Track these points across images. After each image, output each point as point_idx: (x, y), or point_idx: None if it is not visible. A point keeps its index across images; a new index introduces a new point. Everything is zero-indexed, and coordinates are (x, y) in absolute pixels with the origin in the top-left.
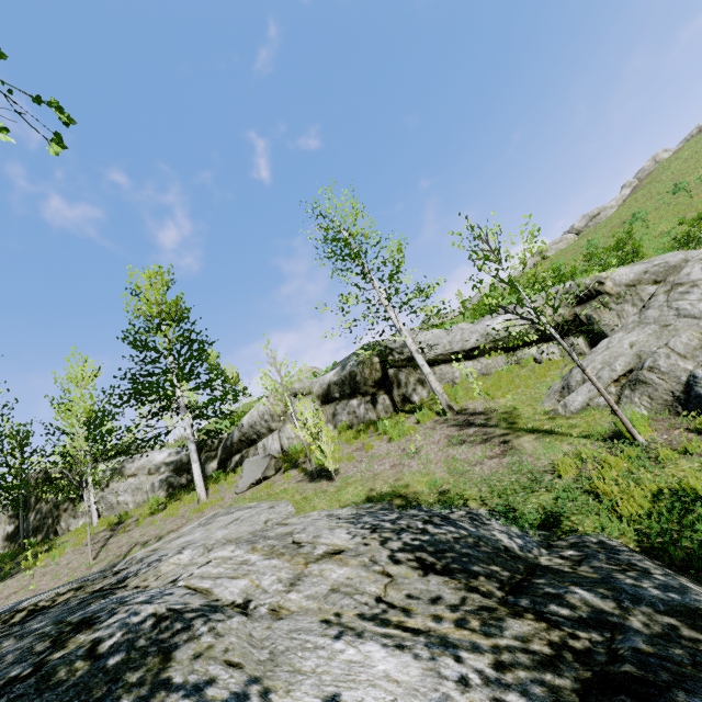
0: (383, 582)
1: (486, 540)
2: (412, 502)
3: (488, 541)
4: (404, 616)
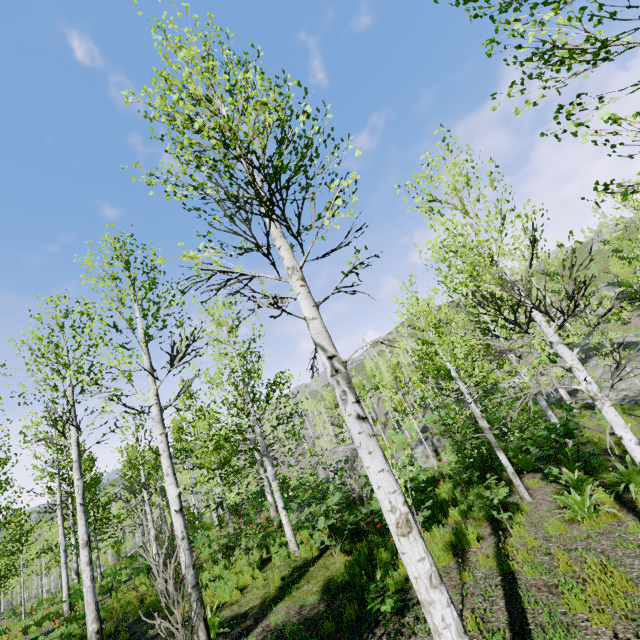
0: None
1: None
2: None
3: None
4: None
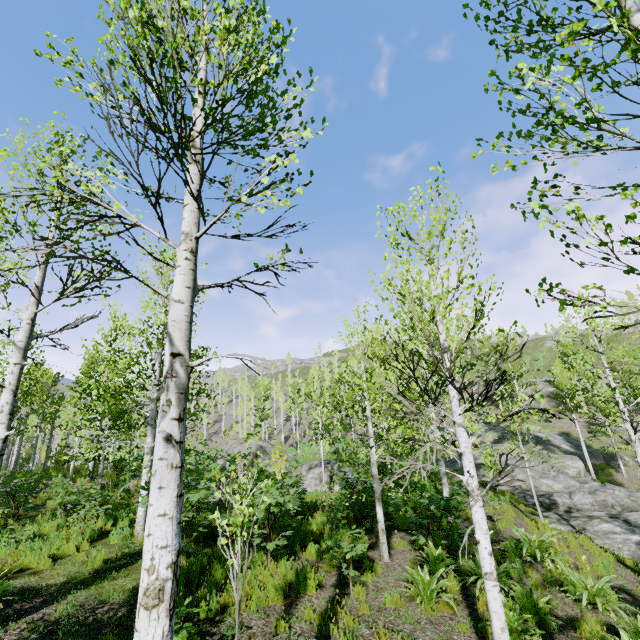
0: (564, 442)
1: (577, 443)
2: (570, 436)
3: (577, 443)
4: (565, 444)
